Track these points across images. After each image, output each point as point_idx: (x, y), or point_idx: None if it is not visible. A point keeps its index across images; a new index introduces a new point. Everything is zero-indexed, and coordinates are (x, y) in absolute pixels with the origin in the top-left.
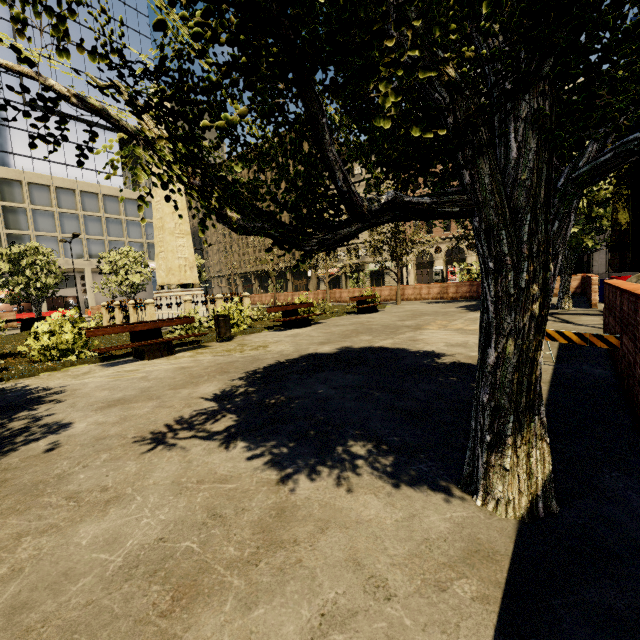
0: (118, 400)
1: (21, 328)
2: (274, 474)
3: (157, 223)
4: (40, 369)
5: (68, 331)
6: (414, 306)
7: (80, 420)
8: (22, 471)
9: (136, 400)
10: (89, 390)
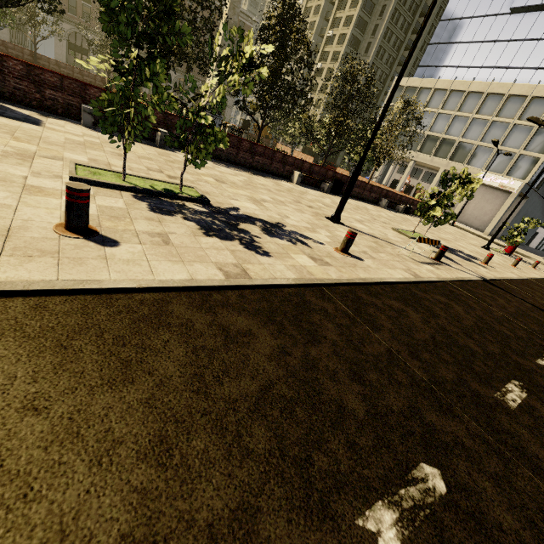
0: None
1: None
2: None
3: None
4: None
5: None
6: None
7: None
8: None
9: None
10: None
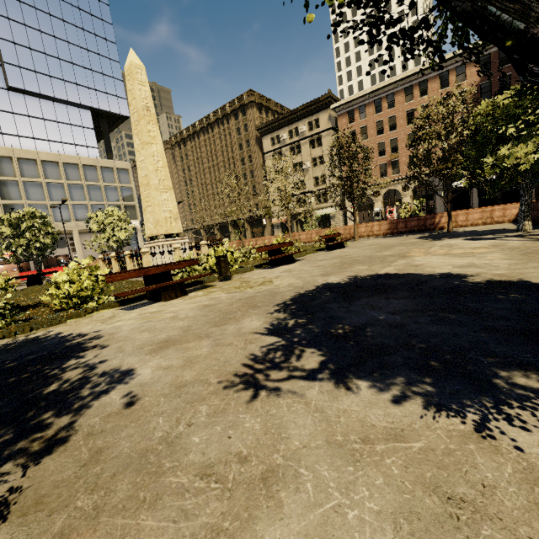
0: (166, 341)
1: (27, 284)
2: (457, 423)
3: (142, 181)
4: (65, 316)
5: (86, 279)
6: (373, 241)
7: (140, 365)
8: (113, 436)
9: (185, 340)
10: (127, 333)
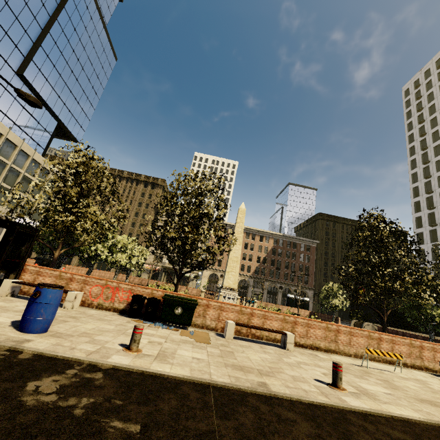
0: None
1: None
2: None
3: (233, 258)
4: None
5: None
6: None
7: None
8: None
9: None
10: None
